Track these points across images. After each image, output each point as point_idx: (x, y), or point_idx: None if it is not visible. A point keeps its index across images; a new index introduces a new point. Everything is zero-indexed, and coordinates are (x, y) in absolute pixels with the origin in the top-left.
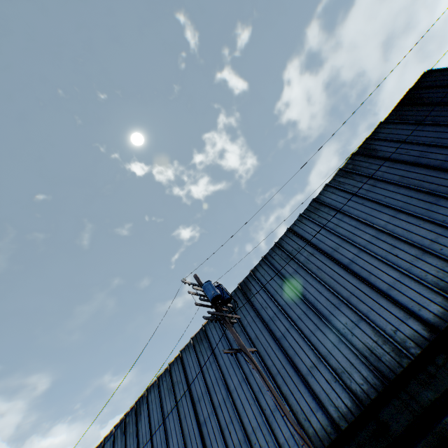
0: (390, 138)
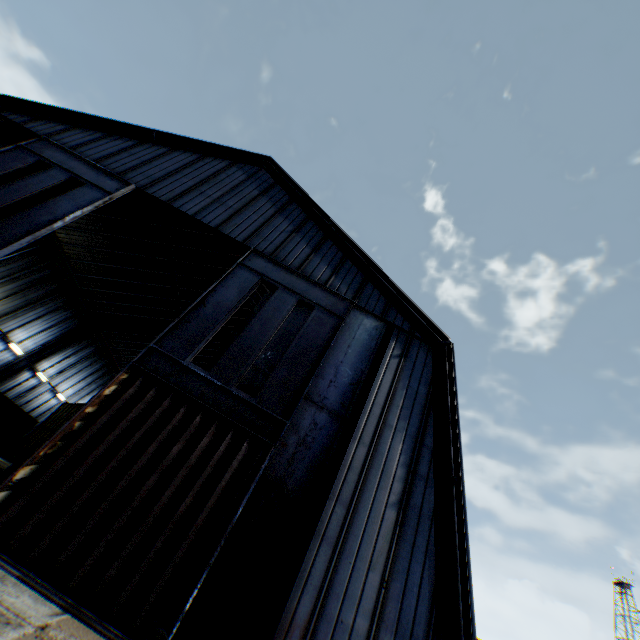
0: None
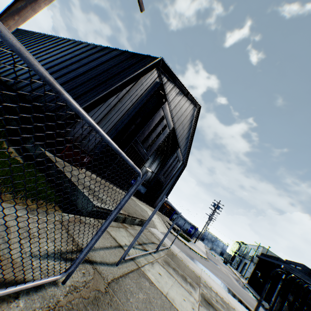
0: (104, 54)
